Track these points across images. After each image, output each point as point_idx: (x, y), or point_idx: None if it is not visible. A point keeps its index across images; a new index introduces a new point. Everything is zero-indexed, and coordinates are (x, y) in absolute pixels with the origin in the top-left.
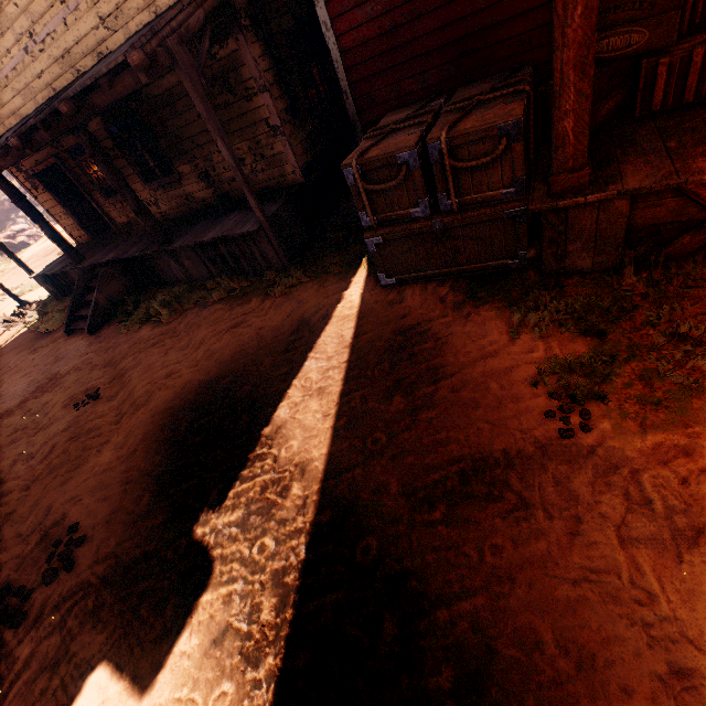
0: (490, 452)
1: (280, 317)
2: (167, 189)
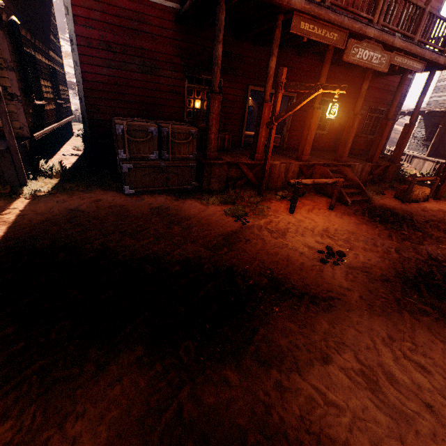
0: (227, 232)
1: (43, 208)
2: None
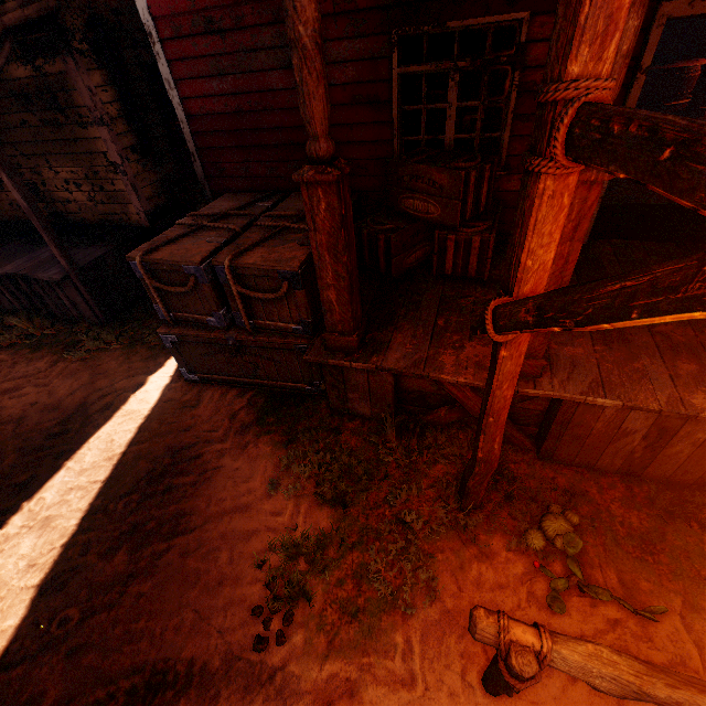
0: (176, 661)
1: (62, 392)
2: None
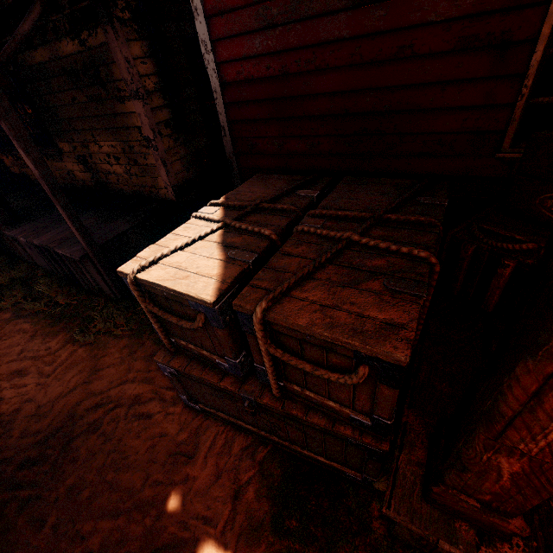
0: None
1: (58, 390)
2: (50, 158)
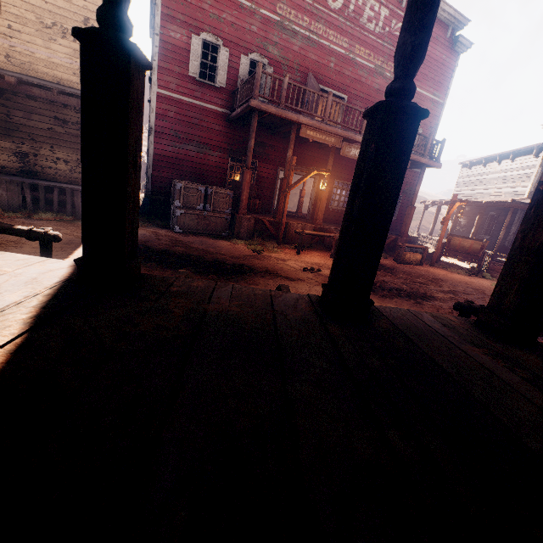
0: (246, 255)
1: None
2: None
